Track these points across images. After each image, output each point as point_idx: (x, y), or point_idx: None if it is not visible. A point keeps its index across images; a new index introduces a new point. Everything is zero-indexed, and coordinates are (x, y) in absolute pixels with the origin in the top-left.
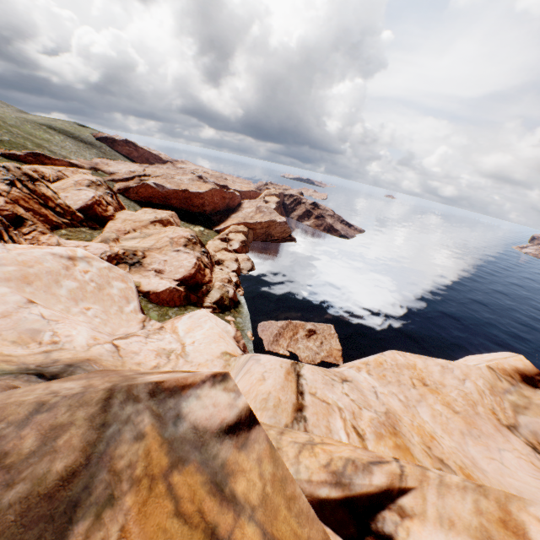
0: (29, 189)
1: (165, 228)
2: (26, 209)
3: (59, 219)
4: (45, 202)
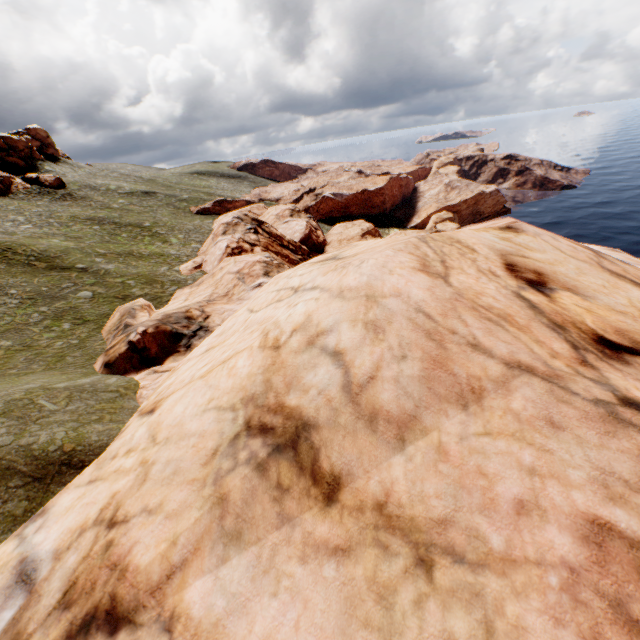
0: (267, 233)
1: (390, 236)
2: (275, 254)
3: (295, 257)
4: (280, 242)
